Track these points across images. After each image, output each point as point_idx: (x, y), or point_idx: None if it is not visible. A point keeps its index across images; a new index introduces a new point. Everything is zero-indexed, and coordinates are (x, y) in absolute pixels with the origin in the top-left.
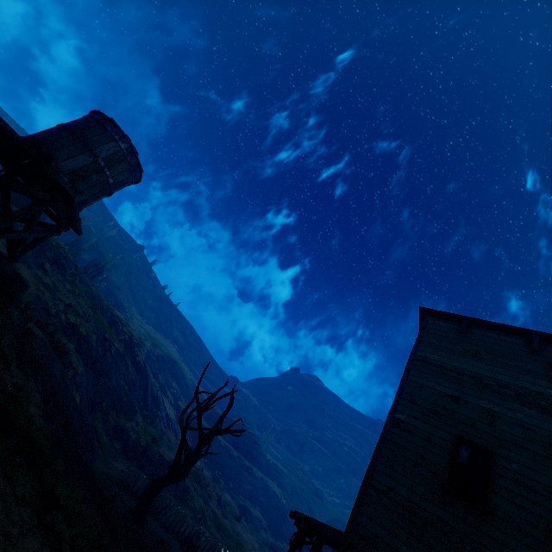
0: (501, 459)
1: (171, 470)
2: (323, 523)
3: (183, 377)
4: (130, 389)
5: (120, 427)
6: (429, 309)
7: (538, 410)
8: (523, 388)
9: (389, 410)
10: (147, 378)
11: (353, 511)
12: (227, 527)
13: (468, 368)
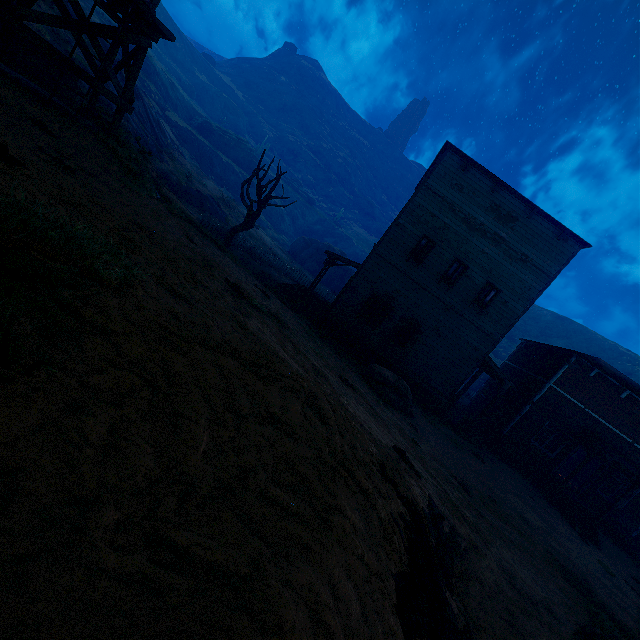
0: (437, 247)
1: (244, 224)
2: (342, 257)
3: (156, 72)
4: (144, 126)
5: (161, 172)
6: (452, 145)
7: (468, 227)
8: (470, 215)
9: (396, 218)
10: (142, 100)
11: (364, 262)
12: (254, 235)
13: (451, 198)
